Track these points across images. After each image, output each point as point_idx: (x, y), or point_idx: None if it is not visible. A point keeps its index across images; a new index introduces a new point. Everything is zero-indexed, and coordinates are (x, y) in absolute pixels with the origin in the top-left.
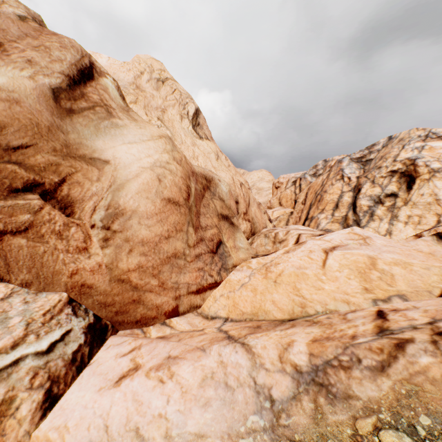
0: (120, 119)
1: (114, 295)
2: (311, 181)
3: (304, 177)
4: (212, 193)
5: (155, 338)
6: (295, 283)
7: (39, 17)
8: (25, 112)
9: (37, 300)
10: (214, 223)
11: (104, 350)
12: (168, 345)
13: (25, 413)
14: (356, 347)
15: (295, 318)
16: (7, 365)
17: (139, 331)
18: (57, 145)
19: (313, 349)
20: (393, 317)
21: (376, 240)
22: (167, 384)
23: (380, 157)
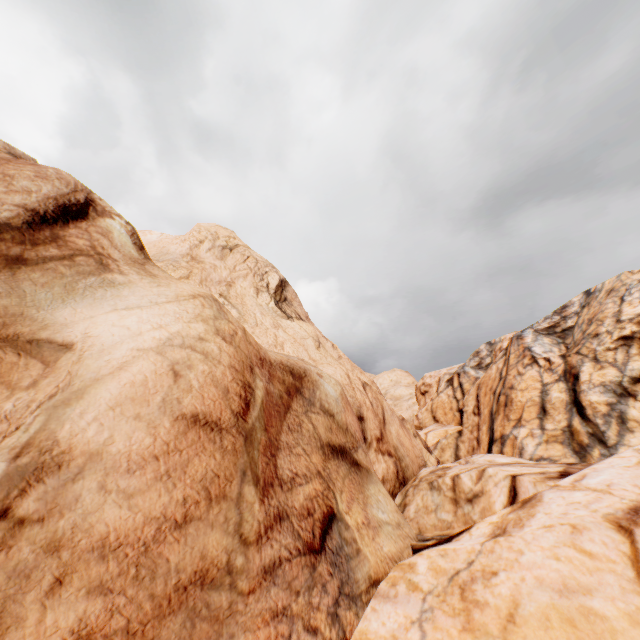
0: (122, 273)
1: None
2: (476, 376)
3: (464, 370)
4: (306, 400)
5: None
6: None
7: (31, 160)
8: None
9: None
10: (313, 466)
11: None
12: None
13: None
14: None
15: None
16: None
17: None
18: None
19: None
20: None
21: None
22: None
23: (588, 321)
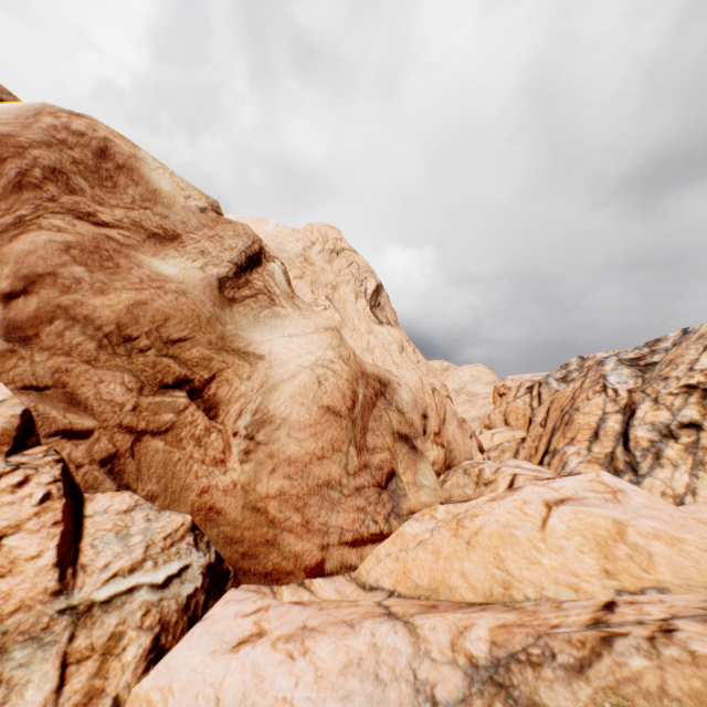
0: (283, 307)
1: (244, 528)
2: (557, 388)
3: (547, 381)
4: (387, 401)
5: (288, 602)
6: (497, 548)
7: (216, 203)
8: (189, 303)
9: (160, 518)
10: (386, 444)
11: (222, 604)
12: (305, 612)
13: (130, 657)
14: (552, 636)
15: (492, 603)
16: (123, 591)
17: (267, 589)
18: (213, 337)
19: (496, 636)
20: (622, 609)
21: (634, 497)
22: (298, 661)
23: (668, 362)
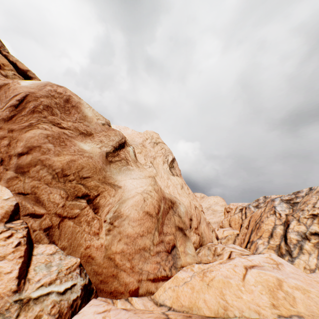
0: (131, 166)
1: (103, 267)
2: (254, 211)
3: (249, 207)
4: (174, 211)
5: (120, 308)
6: (221, 288)
7: (109, 121)
8: (93, 162)
9: (66, 259)
10: (172, 231)
11: (88, 306)
12: (127, 313)
13: None
14: None
15: (218, 317)
16: (44, 294)
17: (110, 300)
18: (101, 177)
19: None
20: None
21: (286, 267)
22: None
23: (303, 202)
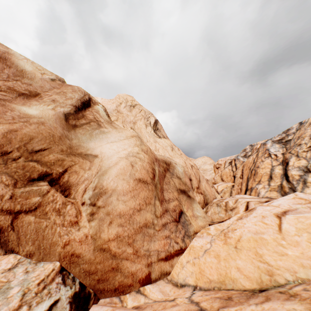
0: (106, 128)
1: (96, 263)
2: (243, 160)
3: (237, 158)
4: (171, 173)
5: (131, 307)
6: (255, 248)
7: (62, 79)
8: (46, 129)
9: (35, 269)
10: (175, 196)
11: None
12: None
13: None
14: None
15: (266, 288)
16: None
17: (117, 299)
18: (64, 147)
19: None
20: None
21: None
22: None
23: (297, 137)
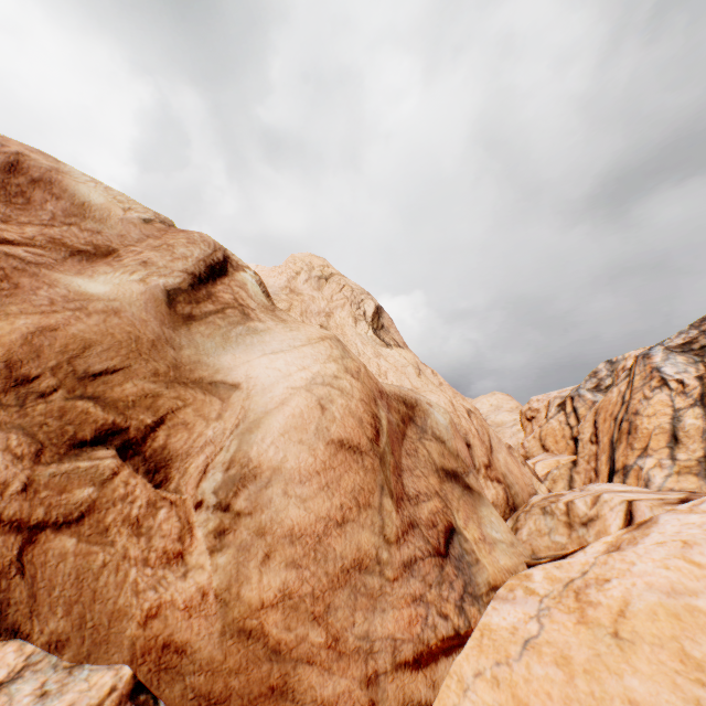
0: (261, 321)
1: (228, 672)
2: (593, 399)
3: (579, 393)
4: (419, 427)
5: None
6: (678, 641)
7: (170, 222)
8: (123, 324)
9: (67, 687)
10: (432, 487)
11: None
12: None
13: None
14: None
15: None
16: None
17: None
18: (161, 366)
19: None
20: None
21: None
22: None
23: None
